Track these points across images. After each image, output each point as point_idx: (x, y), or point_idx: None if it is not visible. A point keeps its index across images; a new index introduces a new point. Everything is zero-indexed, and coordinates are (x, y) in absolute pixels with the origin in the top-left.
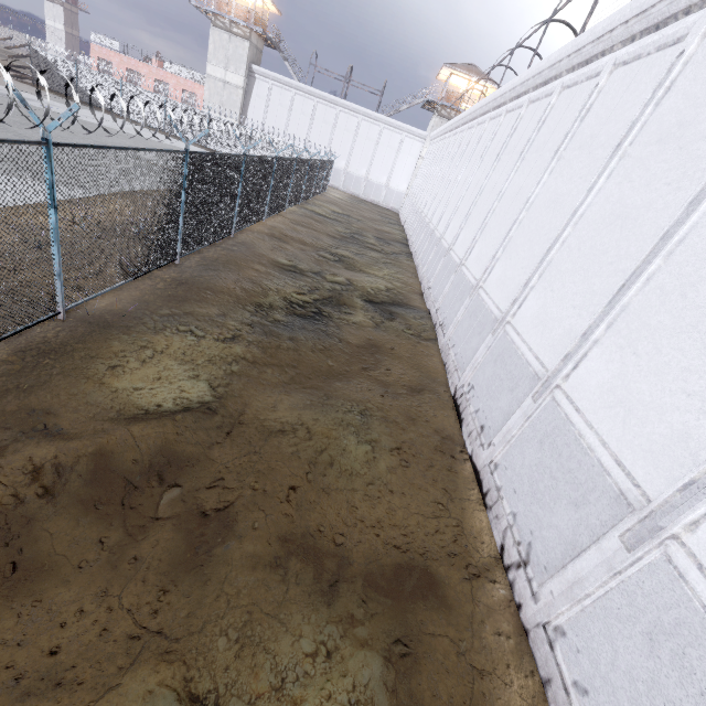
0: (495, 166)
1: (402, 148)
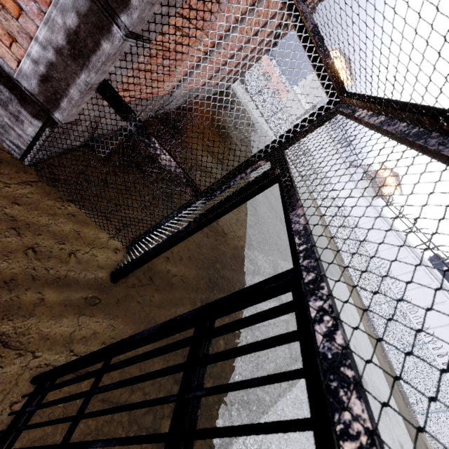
0: (444, 327)
1: (346, 185)
